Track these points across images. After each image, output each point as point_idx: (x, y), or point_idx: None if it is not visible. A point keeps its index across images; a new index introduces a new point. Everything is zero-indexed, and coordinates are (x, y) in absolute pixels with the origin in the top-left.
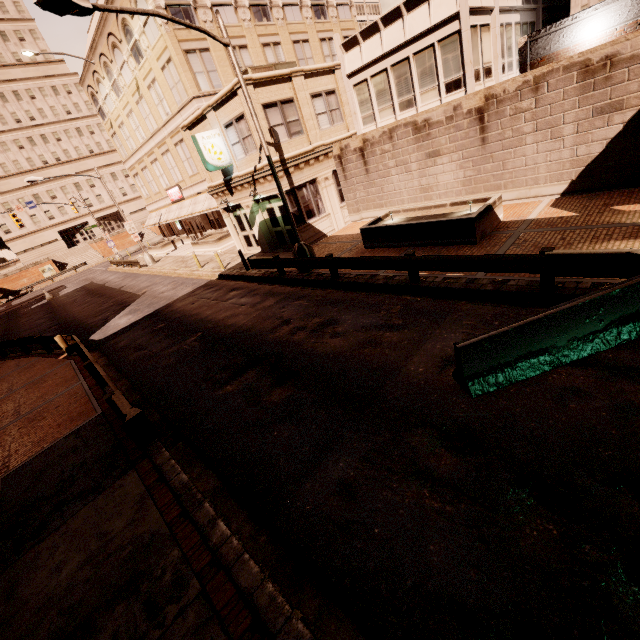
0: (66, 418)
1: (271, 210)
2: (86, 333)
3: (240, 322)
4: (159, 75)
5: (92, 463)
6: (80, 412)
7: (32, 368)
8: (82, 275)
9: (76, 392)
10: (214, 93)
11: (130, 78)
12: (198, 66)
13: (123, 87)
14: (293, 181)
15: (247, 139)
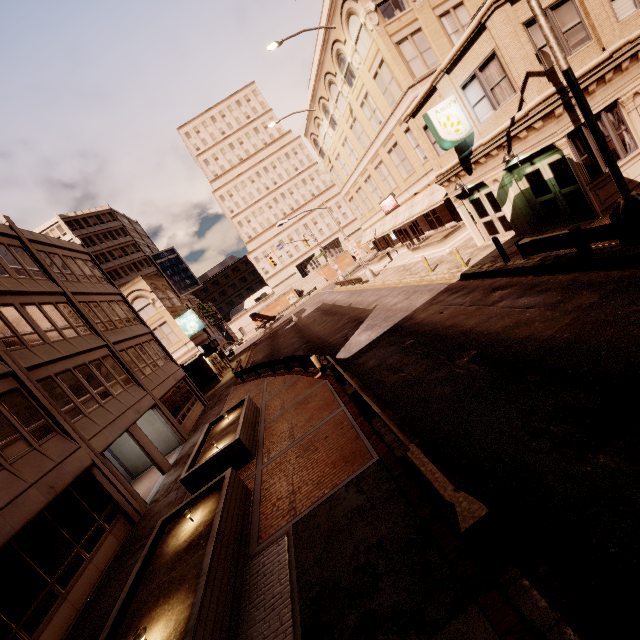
0: (339, 456)
1: (534, 174)
2: (331, 351)
3: (542, 333)
4: (371, 86)
5: (393, 552)
6: (352, 451)
7: (295, 386)
8: (315, 298)
9: (340, 421)
10: (429, 74)
11: (344, 106)
12: (410, 53)
13: (338, 119)
14: (578, 116)
15: (498, 86)
